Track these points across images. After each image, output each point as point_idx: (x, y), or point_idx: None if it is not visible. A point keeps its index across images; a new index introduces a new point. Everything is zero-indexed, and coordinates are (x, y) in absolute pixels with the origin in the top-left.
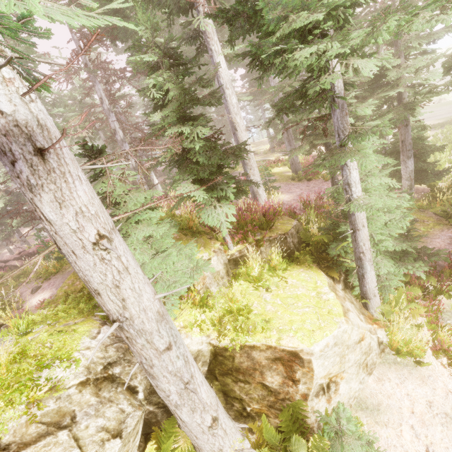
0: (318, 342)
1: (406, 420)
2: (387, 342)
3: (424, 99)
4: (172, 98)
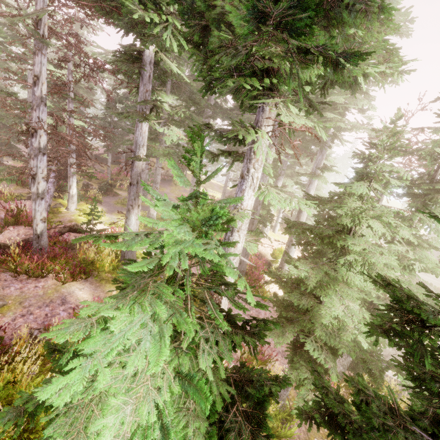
0: None
1: None
2: None
3: None
4: None
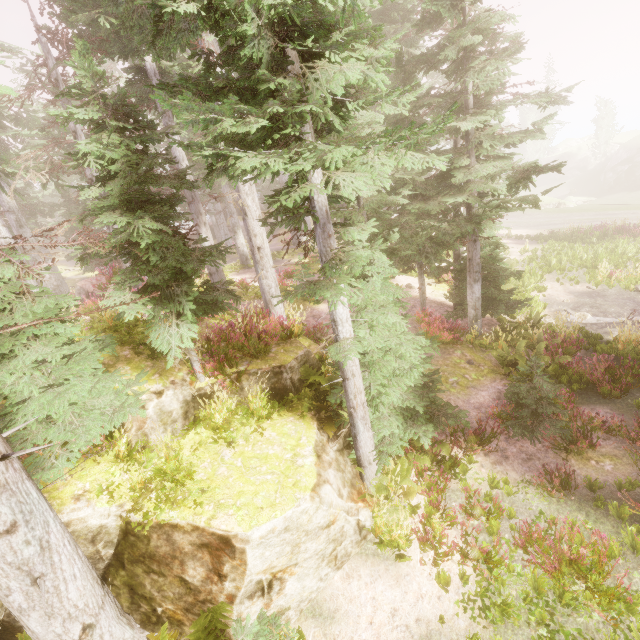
0: (261, 526)
1: (360, 633)
2: (372, 526)
3: (495, 213)
4: (123, 170)
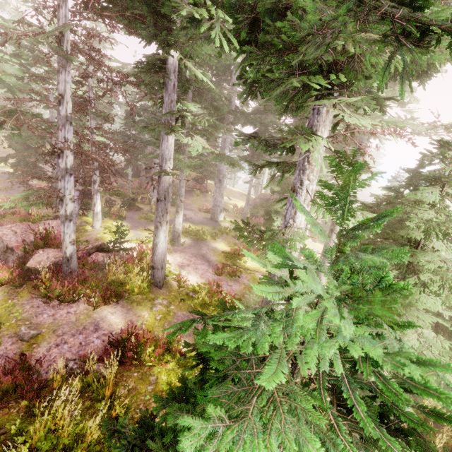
0: None
1: None
2: None
3: None
4: None
